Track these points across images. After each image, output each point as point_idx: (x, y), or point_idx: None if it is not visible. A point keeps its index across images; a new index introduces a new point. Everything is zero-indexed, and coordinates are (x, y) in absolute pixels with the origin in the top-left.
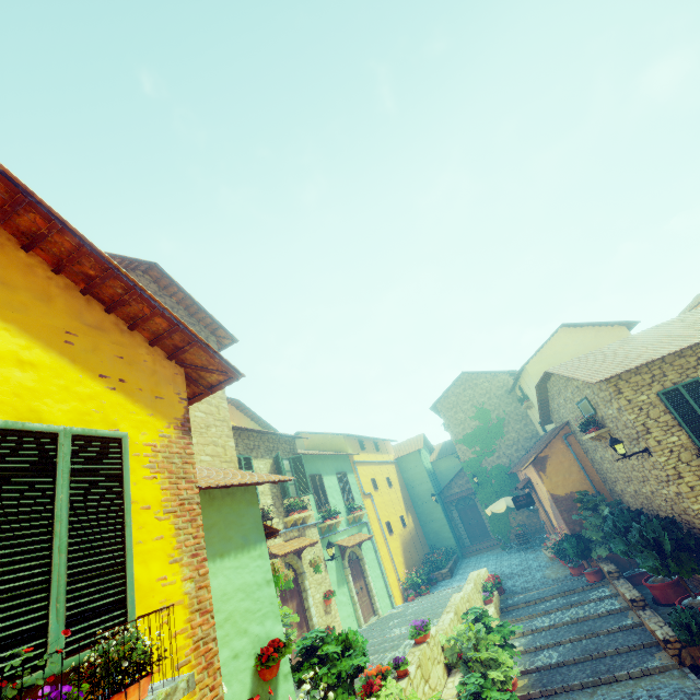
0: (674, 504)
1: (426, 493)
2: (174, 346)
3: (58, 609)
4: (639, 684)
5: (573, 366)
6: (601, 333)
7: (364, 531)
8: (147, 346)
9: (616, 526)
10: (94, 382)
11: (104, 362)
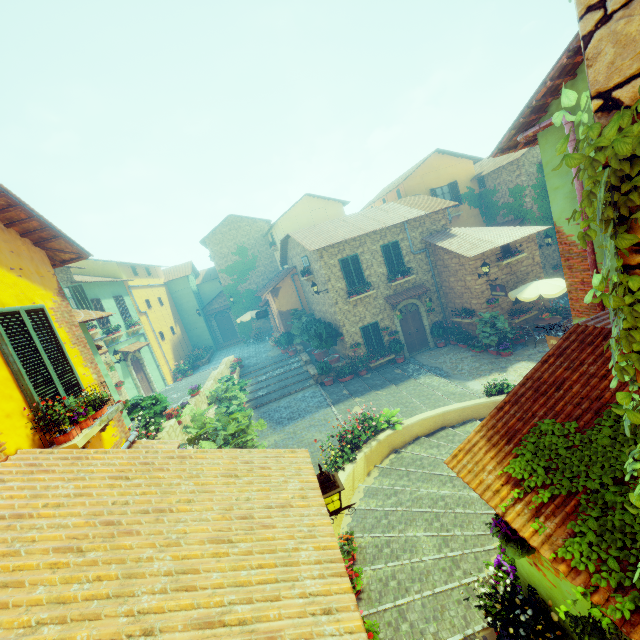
0: (333, 316)
1: (192, 309)
2: (39, 236)
3: (60, 387)
4: (299, 393)
5: (304, 235)
6: (328, 205)
7: (142, 340)
8: (19, 238)
9: (307, 328)
10: (10, 274)
11: (7, 258)
